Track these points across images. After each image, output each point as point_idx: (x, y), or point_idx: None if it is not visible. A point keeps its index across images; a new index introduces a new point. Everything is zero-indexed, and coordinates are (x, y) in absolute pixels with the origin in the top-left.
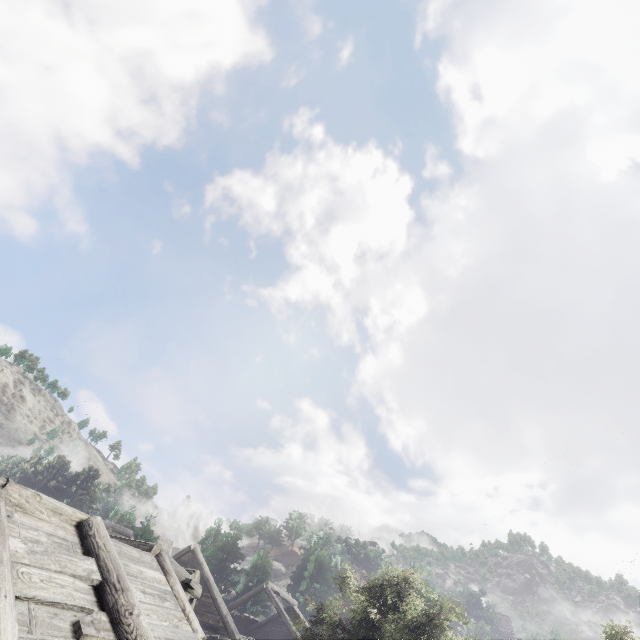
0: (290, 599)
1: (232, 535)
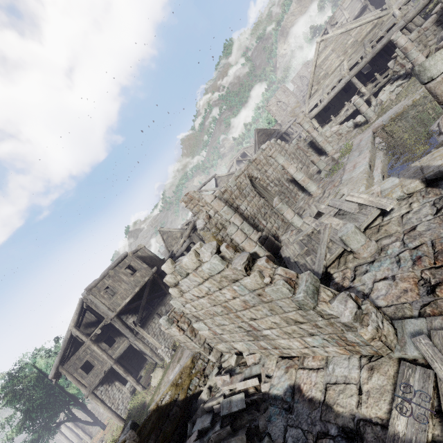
0: None
1: None
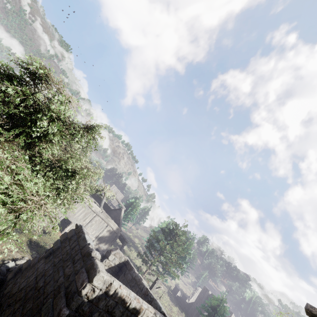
0: (121, 203)
1: (137, 197)
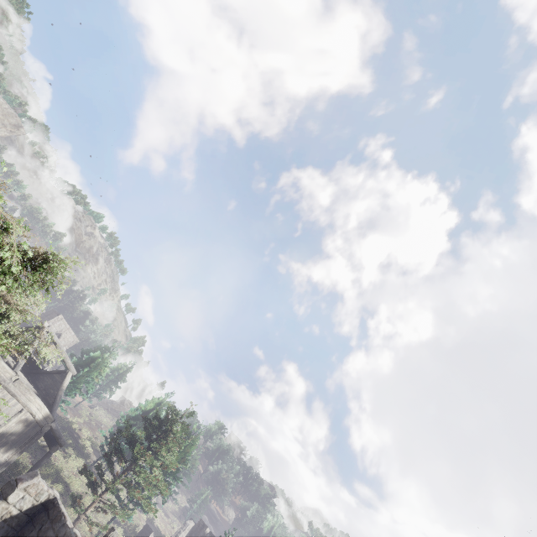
0: (68, 362)
1: (108, 348)
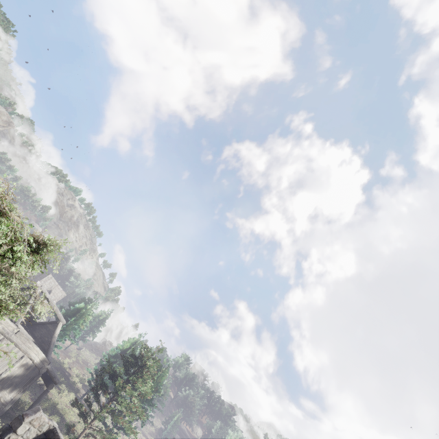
0: (58, 314)
1: (91, 299)
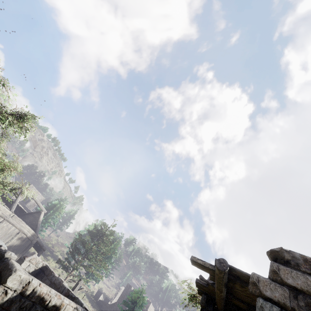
0: (40, 206)
1: (63, 199)
